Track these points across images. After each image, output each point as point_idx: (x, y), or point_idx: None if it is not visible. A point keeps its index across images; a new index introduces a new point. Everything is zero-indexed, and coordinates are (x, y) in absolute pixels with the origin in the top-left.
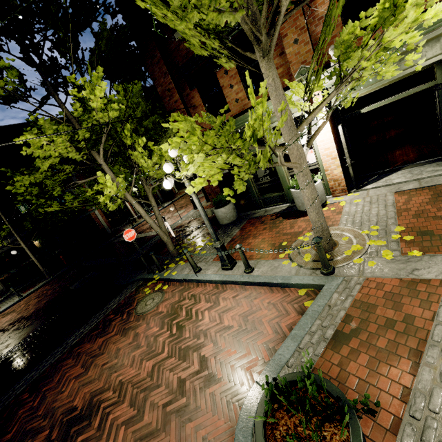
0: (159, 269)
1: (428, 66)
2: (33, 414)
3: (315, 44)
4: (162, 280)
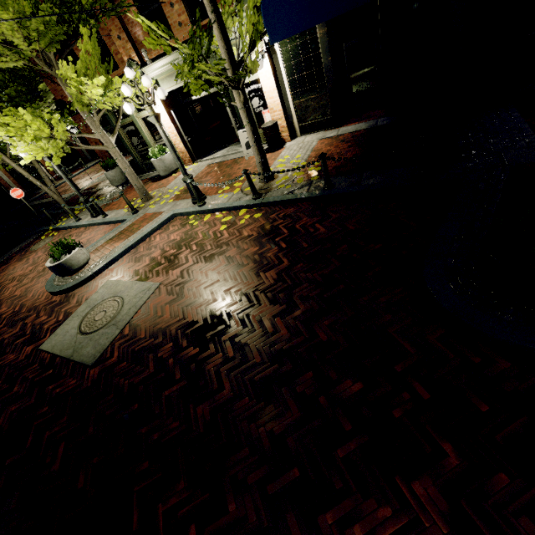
0: (54, 222)
1: None
2: None
3: (136, 42)
4: (56, 230)
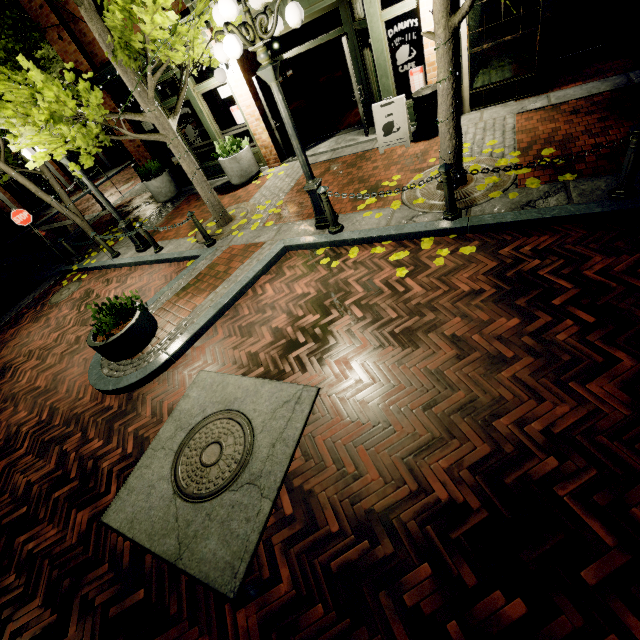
0: (78, 259)
1: (333, 7)
2: None
3: None
4: (82, 271)
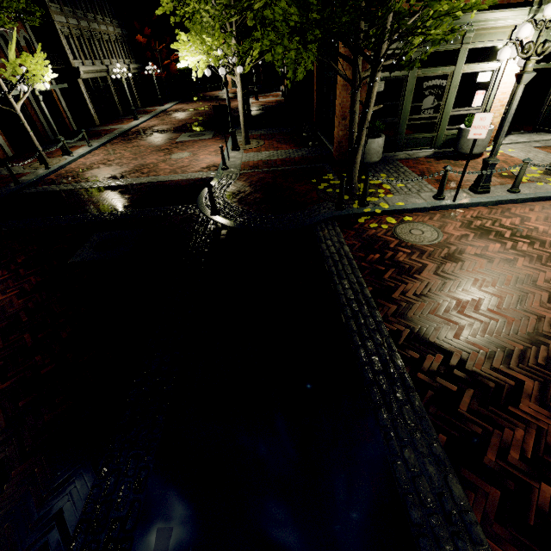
0: (366, 202)
1: None
2: (509, 354)
3: None
4: (384, 214)
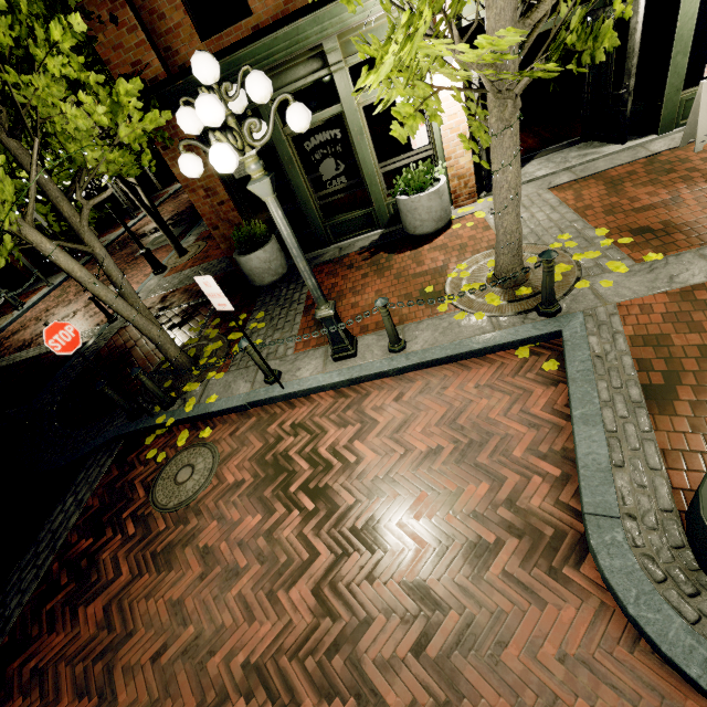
0: (165, 402)
1: None
2: None
3: None
4: (185, 423)
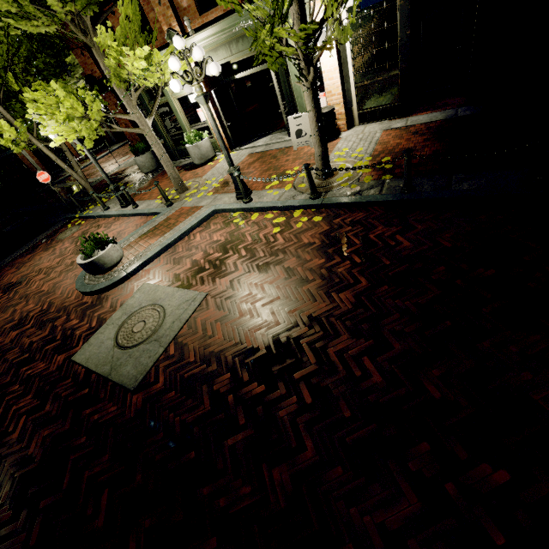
0: (80, 210)
1: None
2: None
3: (178, 8)
4: (82, 218)
